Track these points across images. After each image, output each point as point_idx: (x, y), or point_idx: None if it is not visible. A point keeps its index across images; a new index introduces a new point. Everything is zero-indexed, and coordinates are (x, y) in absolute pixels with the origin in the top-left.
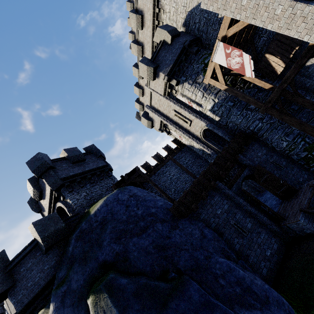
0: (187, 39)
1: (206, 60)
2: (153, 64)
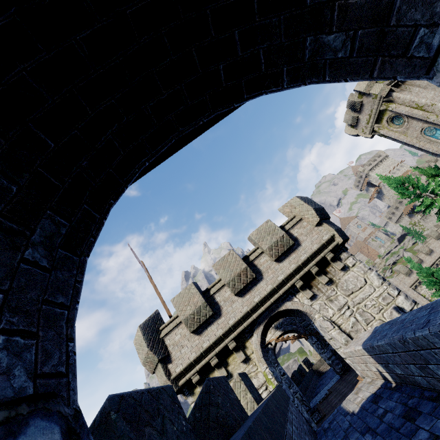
0: None
1: None
2: None
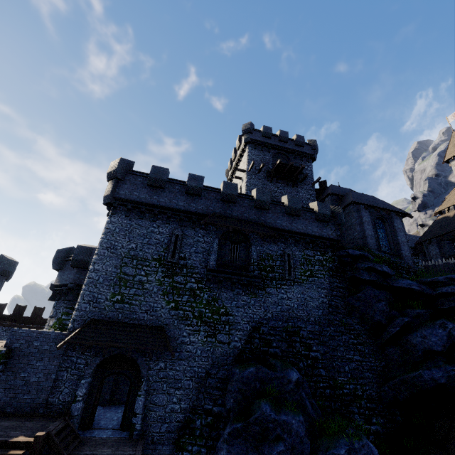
0: (74, 282)
1: (65, 316)
2: (59, 264)
